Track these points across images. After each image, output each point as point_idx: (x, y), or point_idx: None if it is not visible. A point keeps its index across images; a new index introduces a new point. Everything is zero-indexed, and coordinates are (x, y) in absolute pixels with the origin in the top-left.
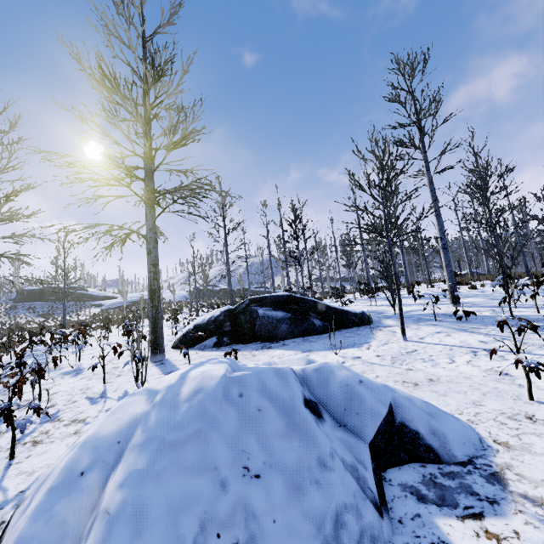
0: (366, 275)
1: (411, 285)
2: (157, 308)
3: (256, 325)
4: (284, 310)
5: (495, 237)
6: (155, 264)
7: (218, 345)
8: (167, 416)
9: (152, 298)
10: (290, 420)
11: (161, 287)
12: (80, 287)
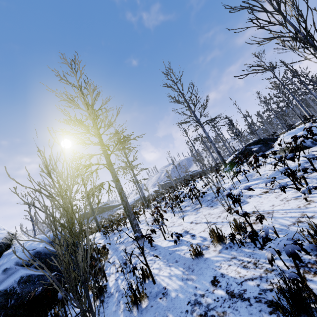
0: (259, 137)
1: (289, 127)
2: (222, 157)
3: (253, 151)
4: (259, 144)
5: (316, 96)
6: (214, 144)
7: (243, 162)
8: (296, 132)
9: (219, 154)
10: (313, 128)
11: (170, 176)
12: (107, 204)
